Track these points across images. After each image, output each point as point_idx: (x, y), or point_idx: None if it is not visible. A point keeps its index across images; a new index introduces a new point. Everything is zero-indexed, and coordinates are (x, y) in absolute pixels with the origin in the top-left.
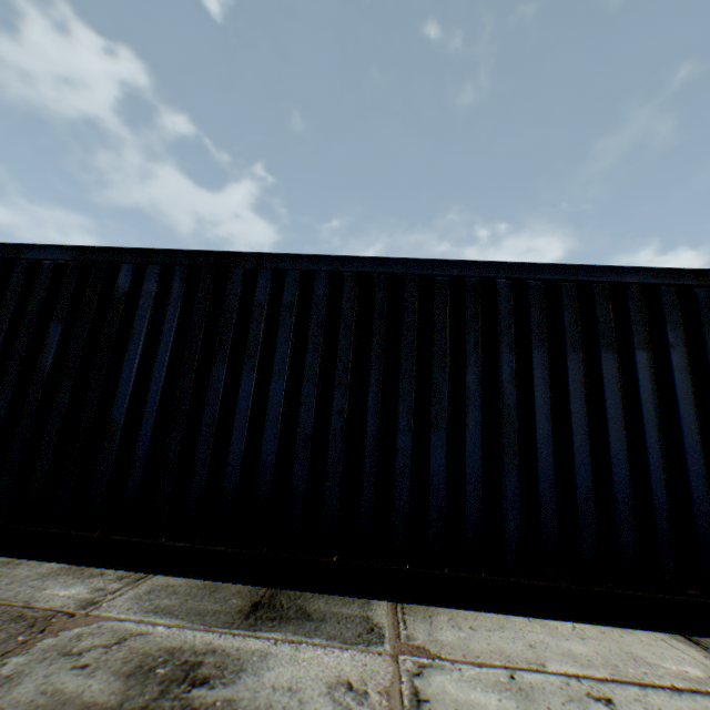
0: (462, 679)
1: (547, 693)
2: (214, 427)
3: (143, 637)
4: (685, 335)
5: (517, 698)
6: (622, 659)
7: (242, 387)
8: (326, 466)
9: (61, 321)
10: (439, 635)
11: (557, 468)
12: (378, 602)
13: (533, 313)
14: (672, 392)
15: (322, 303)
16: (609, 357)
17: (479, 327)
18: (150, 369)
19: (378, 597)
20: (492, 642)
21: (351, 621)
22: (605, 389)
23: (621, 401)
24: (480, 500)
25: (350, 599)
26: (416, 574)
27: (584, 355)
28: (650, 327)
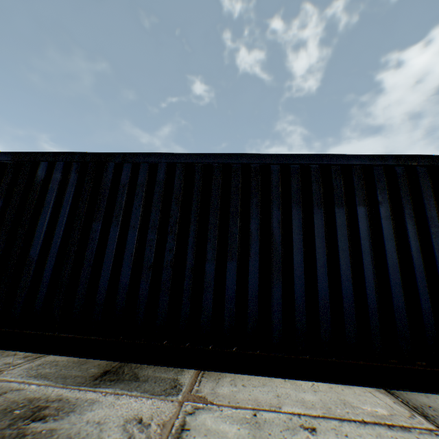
0: (219, 416)
1: (273, 425)
2: (92, 261)
3: (18, 391)
4: (389, 196)
5: (251, 428)
6: (336, 404)
7: (110, 236)
8: (161, 284)
9: (2, 197)
10: (219, 389)
11: (307, 282)
12: (189, 370)
13: (293, 185)
14: (381, 232)
15: (162, 182)
16: (341, 211)
17: (259, 195)
18: (54, 226)
19: (190, 367)
20: (252, 394)
21: (163, 382)
22: (338, 232)
23: (348, 238)
24: (257, 304)
25: (170, 368)
26: (215, 352)
27: (325, 210)
28: (367, 192)
